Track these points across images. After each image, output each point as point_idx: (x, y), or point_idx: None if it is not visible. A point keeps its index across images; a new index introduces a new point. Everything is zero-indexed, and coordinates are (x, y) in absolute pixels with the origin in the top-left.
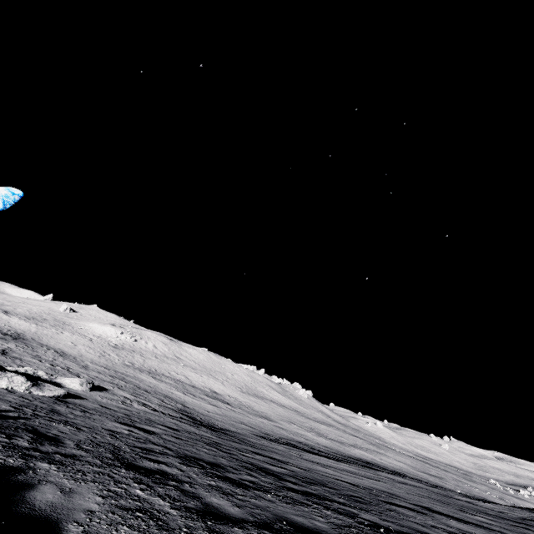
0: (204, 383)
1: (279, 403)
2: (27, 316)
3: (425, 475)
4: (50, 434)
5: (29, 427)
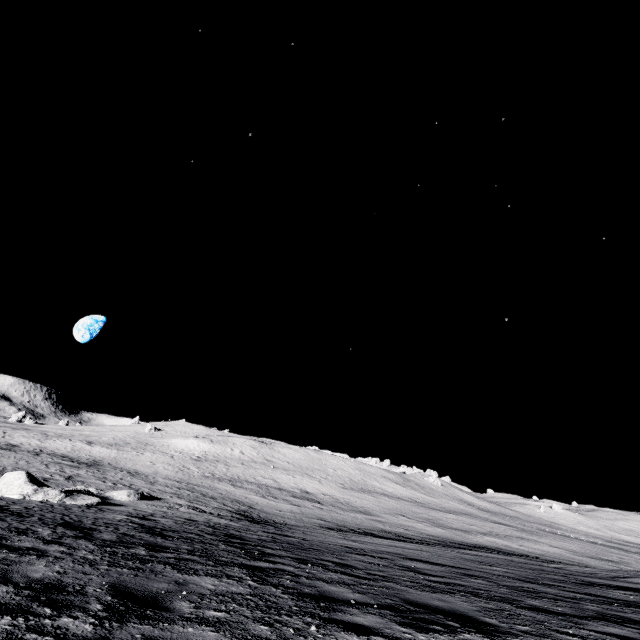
0: (296, 484)
1: (393, 495)
2: (110, 443)
3: (590, 559)
4: (28, 515)
5: (16, 513)
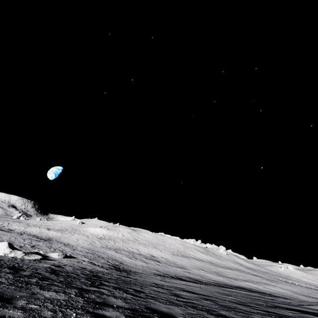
0: (148, 252)
1: (199, 259)
2: (58, 229)
3: (303, 296)
4: None
5: None
